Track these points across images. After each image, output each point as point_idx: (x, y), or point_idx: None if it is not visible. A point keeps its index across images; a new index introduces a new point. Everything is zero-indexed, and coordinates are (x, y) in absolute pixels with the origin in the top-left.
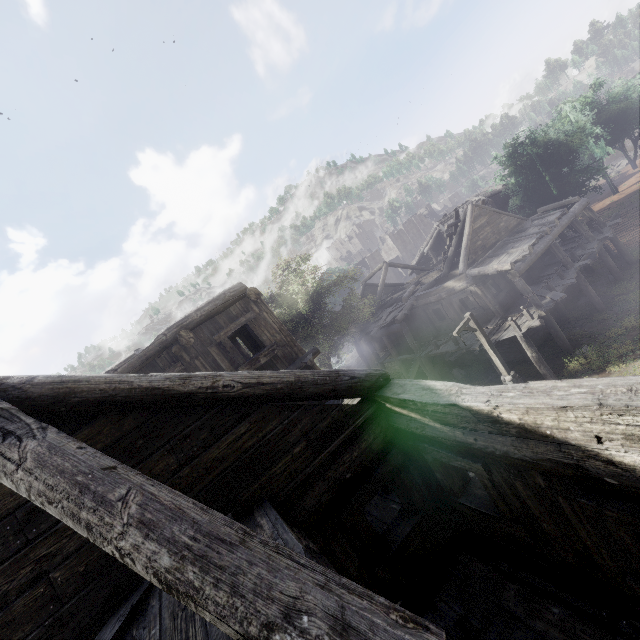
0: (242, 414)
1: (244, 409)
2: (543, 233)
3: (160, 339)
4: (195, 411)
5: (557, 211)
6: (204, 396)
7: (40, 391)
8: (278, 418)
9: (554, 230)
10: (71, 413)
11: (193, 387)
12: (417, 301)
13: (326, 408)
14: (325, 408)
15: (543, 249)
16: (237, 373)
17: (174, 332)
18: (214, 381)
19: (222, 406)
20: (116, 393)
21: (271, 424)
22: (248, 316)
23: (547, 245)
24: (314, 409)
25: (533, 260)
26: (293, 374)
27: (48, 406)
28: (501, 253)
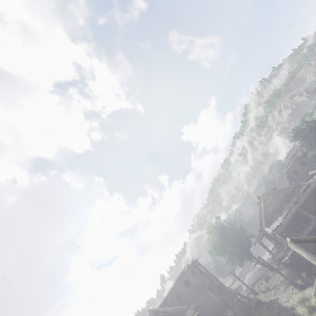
0: (172, 314)
1: (172, 313)
2: (291, 206)
3: (173, 285)
4: (167, 313)
5: (306, 183)
6: (167, 311)
7: (155, 311)
8: (176, 314)
9: (300, 201)
10: (158, 313)
11: (166, 310)
12: (265, 231)
13: (181, 313)
14: (181, 313)
15: (291, 216)
16: (170, 308)
17: (175, 283)
18: (168, 309)
19: (170, 312)
20: (160, 311)
21: (175, 315)
22: (186, 277)
23: (293, 213)
24: (180, 313)
25: (285, 224)
26: (176, 308)
27: (156, 312)
28: (277, 218)
